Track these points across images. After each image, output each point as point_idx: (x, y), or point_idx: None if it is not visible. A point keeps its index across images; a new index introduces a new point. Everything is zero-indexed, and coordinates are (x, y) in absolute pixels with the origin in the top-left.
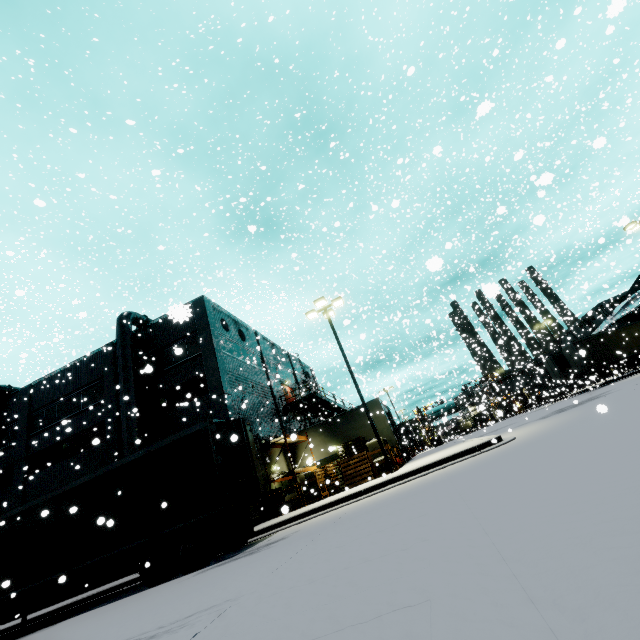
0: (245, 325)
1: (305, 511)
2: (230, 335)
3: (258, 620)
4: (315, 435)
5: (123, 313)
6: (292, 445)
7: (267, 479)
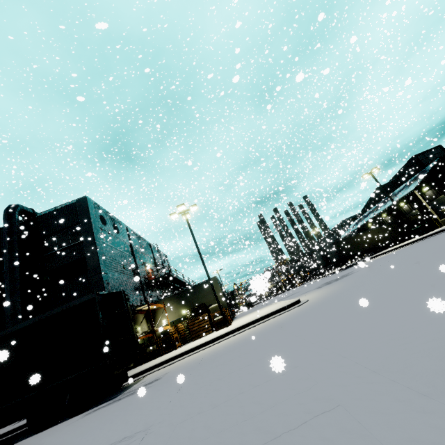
0: (119, 221)
1: (168, 358)
2: (107, 228)
3: (186, 442)
4: (170, 303)
5: (11, 205)
6: (152, 311)
7: None
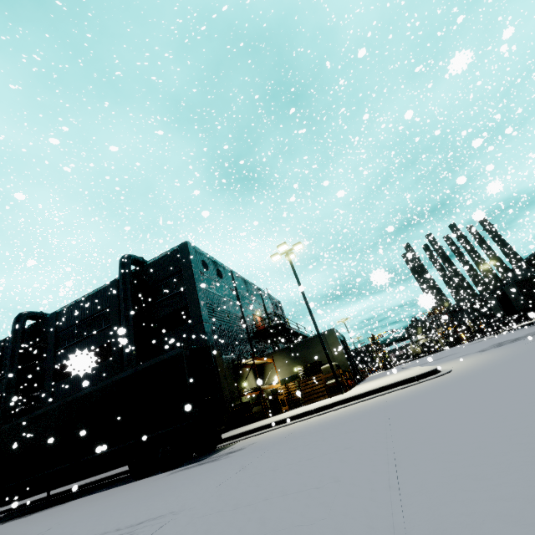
0: (222, 265)
1: (264, 424)
2: (209, 274)
3: None
4: (280, 358)
5: (124, 255)
6: (260, 365)
7: (238, 393)
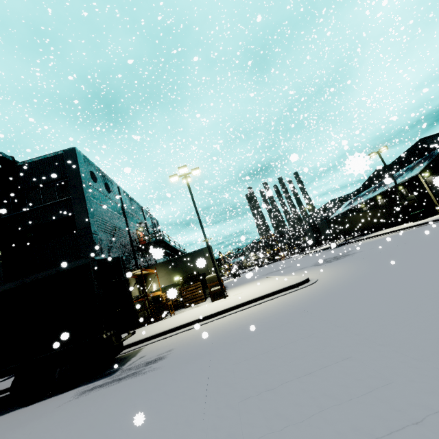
0: (110, 180)
1: (167, 329)
2: (98, 186)
3: None
4: (162, 269)
5: None
6: (143, 276)
7: None
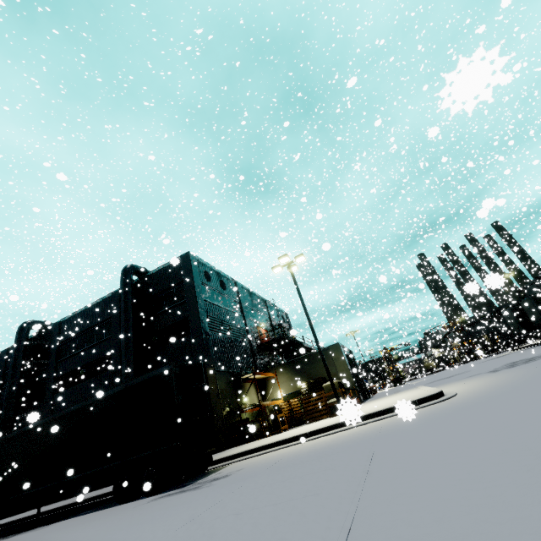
0: (226, 276)
1: (257, 446)
2: (212, 285)
3: None
4: (283, 372)
5: (126, 266)
6: (263, 380)
7: (238, 409)
